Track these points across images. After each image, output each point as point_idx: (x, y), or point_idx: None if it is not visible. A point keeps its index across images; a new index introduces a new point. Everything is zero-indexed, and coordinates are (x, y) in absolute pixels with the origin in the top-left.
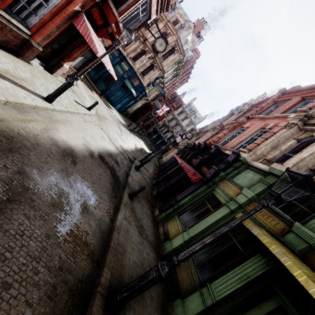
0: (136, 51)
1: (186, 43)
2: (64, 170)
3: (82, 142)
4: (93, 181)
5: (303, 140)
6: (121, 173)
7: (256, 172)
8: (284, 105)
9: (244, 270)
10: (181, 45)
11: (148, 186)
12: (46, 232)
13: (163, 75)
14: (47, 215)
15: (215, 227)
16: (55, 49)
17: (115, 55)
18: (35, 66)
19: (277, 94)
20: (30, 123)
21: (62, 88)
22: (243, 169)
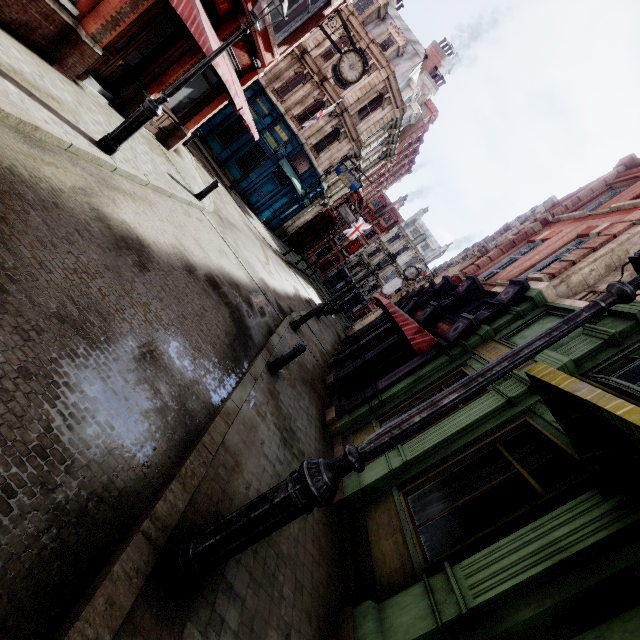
0: (304, 104)
1: (409, 87)
2: (112, 269)
3: (171, 242)
4: (184, 314)
5: None
6: (257, 325)
7: None
8: (633, 187)
9: (548, 533)
10: (397, 89)
11: (318, 366)
12: (21, 363)
13: (358, 152)
14: (39, 333)
15: (468, 438)
16: (132, 65)
17: (263, 112)
18: (90, 94)
19: (615, 170)
20: (49, 168)
21: (132, 122)
22: (537, 316)
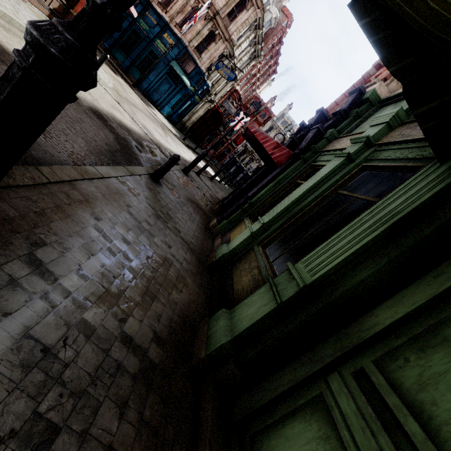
0: (184, 12)
1: None
2: None
3: None
4: None
5: None
6: (146, 157)
7: (401, 100)
8: None
9: (383, 210)
10: None
11: (207, 200)
12: None
13: (232, 52)
14: None
15: (314, 194)
16: None
17: (152, 23)
18: None
19: None
20: None
21: None
22: (373, 111)
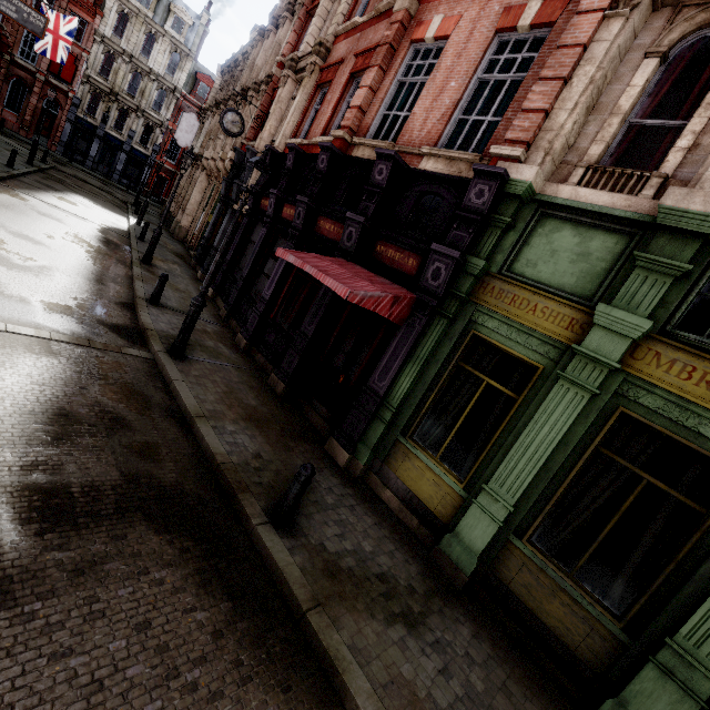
0: None
1: None
2: None
3: None
4: None
5: (675, 48)
6: (171, 451)
7: (585, 225)
8: None
9: None
10: None
11: (248, 376)
12: None
13: None
14: None
15: (565, 452)
16: None
17: None
18: None
19: None
20: None
21: None
22: (533, 222)
